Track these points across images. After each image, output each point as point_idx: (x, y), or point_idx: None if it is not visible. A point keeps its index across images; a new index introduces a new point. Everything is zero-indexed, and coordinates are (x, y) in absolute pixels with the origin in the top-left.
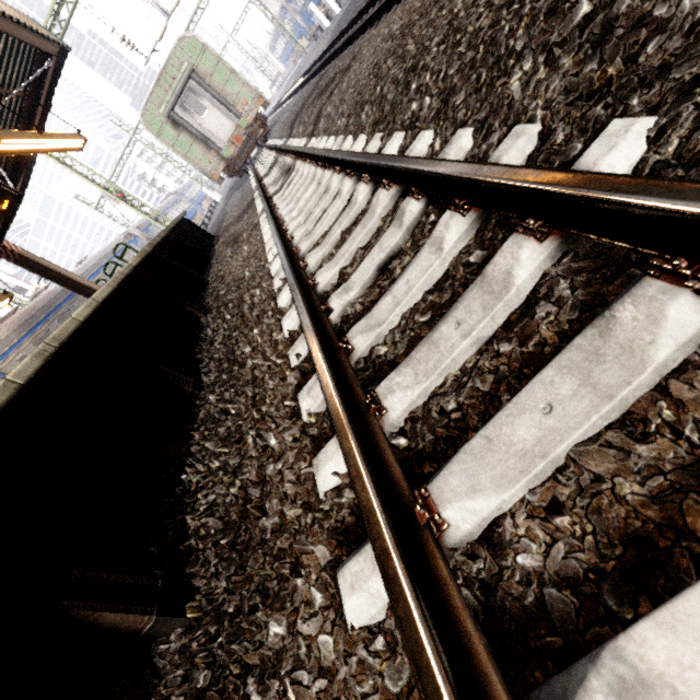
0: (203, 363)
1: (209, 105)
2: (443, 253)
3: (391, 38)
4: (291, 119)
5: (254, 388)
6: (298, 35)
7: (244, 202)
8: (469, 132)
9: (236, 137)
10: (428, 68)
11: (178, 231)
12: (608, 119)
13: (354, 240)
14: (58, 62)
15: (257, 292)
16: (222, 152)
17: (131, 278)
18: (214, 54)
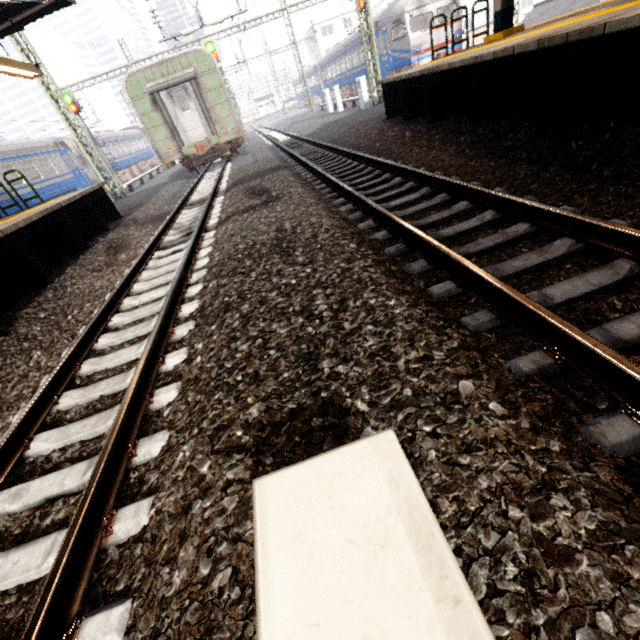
0: None
1: (194, 109)
2: (41, 568)
3: (277, 232)
4: (239, 178)
5: None
6: (316, 92)
7: (166, 207)
8: (161, 445)
9: (203, 146)
10: (221, 329)
11: (73, 207)
12: (132, 592)
13: (82, 430)
14: (56, 4)
15: (43, 362)
16: (183, 148)
17: None
18: (221, 79)
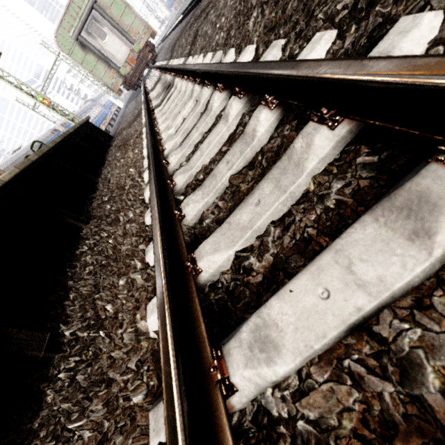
0: (71, 298)
1: (109, 32)
2: None
3: None
4: (172, 44)
5: (106, 407)
6: None
7: (136, 111)
8: None
9: (131, 58)
10: None
11: (78, 134)
12: None
13: (263, 207)
14: None
15: (131, 216)
16: (120, 70)
17: (3, 193)
18: None
